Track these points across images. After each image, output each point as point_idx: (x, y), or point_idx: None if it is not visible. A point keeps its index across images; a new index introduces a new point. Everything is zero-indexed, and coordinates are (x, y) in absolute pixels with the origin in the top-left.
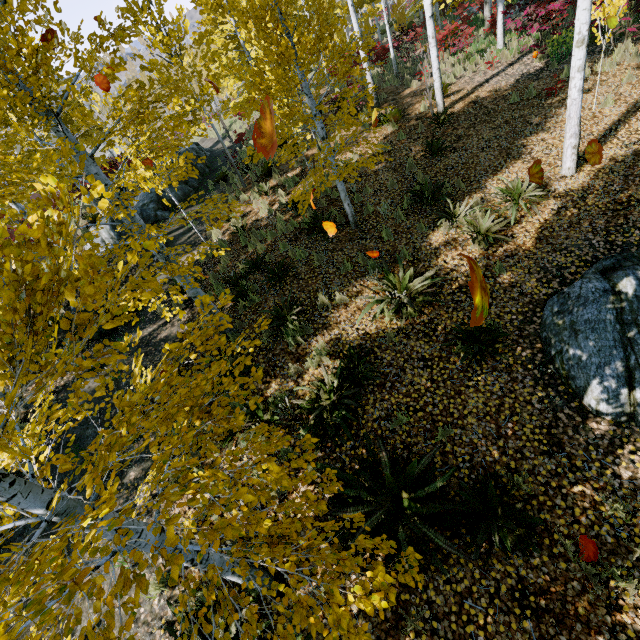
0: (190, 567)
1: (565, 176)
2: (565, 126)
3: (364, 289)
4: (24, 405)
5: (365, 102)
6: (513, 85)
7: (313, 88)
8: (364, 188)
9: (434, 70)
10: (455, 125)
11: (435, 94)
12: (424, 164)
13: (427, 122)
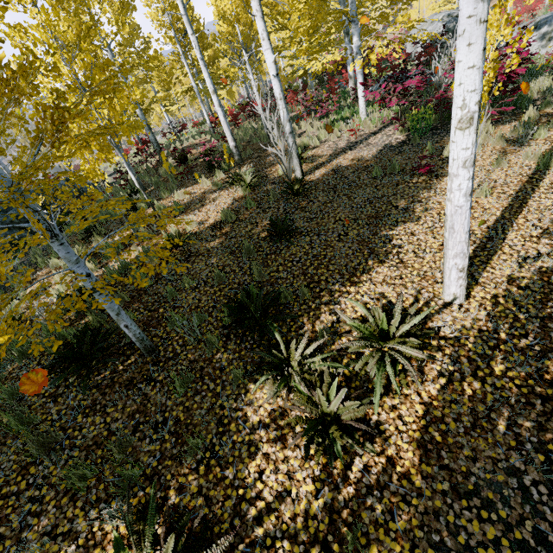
0: None
1: (450, 303)
2: (446, 239)
3: (91, 551)
4: None
5: (231, 156)
6: (376, 156)
7: (198, 136)
8: (182, 279)
9: (286, 133)
10: (311, 196)
11: (291, 158)
12: (267, 248)
13: (283, 188)
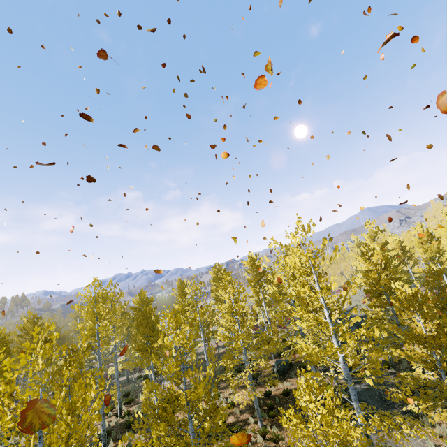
0: (441, 446)
1: None
2: None
3: None
4: (337, 383)
5: None
6: None
7: None
8: None
9: None
10: None
11: None
12: None
13: None
